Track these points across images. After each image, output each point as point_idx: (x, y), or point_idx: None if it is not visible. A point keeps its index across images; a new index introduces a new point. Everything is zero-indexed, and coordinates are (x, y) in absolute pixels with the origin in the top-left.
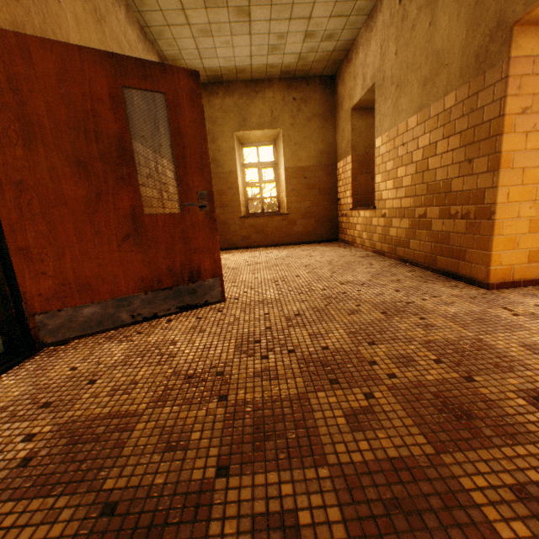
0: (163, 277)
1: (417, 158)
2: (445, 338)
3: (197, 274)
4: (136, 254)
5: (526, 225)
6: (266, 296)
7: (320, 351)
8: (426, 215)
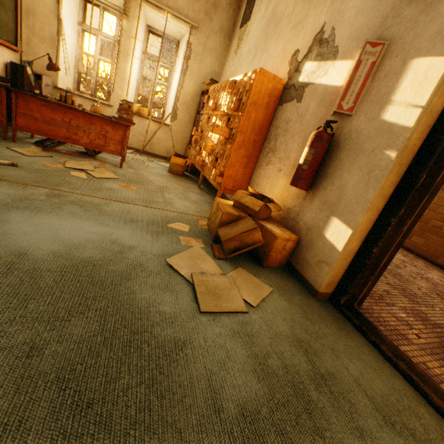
0: None
1: None
2: None
3: None
4: None
5: None
6: None
7: None
8: (442, 228)
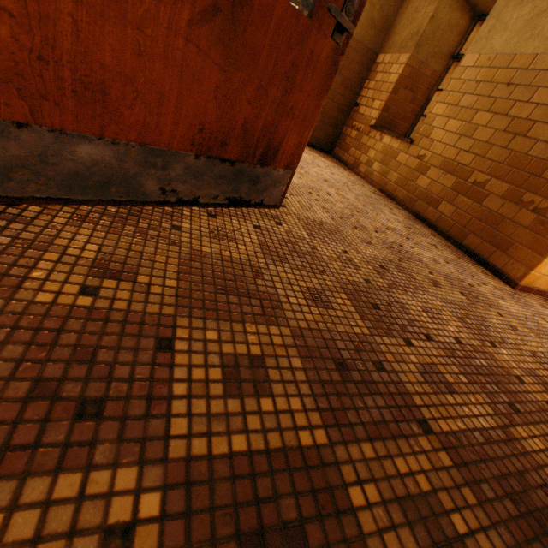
0: (232, 138)
1: (518, 114)
2: (538, 351)
3: (272, 155)
4: (212, 67)
5: None
6: (318, 216)
7: (456, 345)
8: (486, 185)
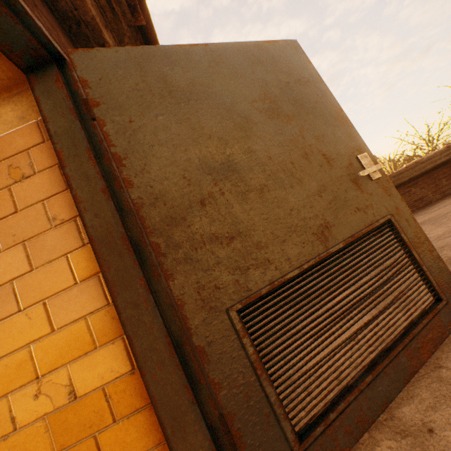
0: None
1: None
2: None
3: None
4: None
5: (45, 435)
6: None
7: None
8: None
